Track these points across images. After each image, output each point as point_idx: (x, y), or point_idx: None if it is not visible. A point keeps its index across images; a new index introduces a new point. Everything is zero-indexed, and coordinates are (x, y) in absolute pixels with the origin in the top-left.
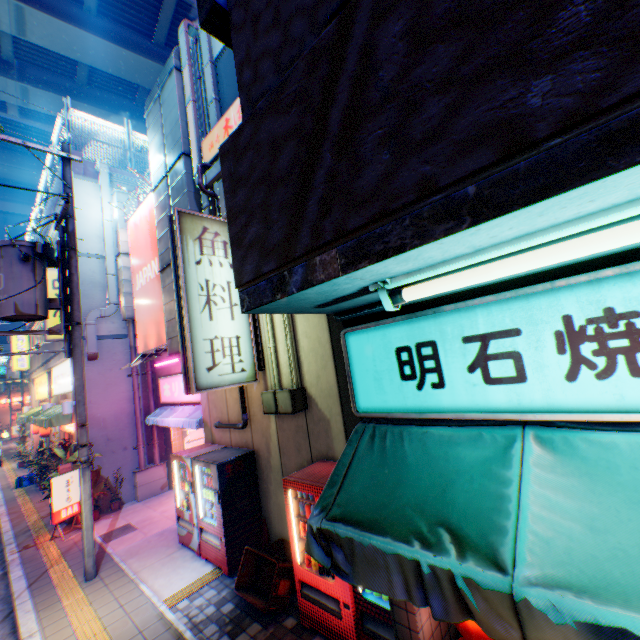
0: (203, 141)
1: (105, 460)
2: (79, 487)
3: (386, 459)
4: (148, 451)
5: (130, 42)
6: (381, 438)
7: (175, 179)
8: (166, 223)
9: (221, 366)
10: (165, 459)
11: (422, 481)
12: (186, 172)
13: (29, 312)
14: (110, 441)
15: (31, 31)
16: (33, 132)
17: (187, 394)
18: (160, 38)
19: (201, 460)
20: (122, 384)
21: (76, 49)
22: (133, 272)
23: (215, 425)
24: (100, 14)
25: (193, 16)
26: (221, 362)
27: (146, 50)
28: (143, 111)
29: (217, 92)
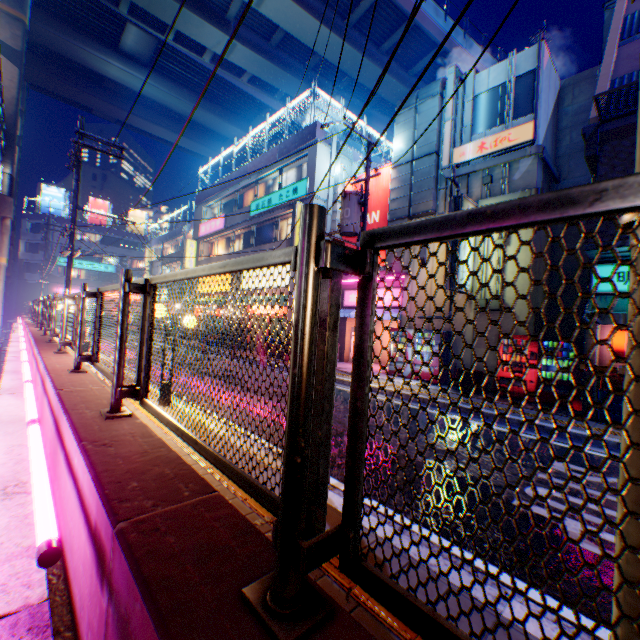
0: (454, 149)
1: None
2: None
3: (606, 303)
4: None
5: (330, 21)
6: (603, 299)
7: (421, 166)
8: (403, 192)
9: (463, 280)
10: None
11: (622, 307)
12: (434, 165)
13: (357, 232)
14: None
15: (265, 5)
16: (205, 73)
17: (448, 289)
18: (352, 20)
19: (424, 329)
20: None
21: (290, 22)
22: None
23: (420, 317)
24: None
25: (385, 6)
26: (463, 278)
27: (338, 29)
28: (307, 74)
29: (471, 120)
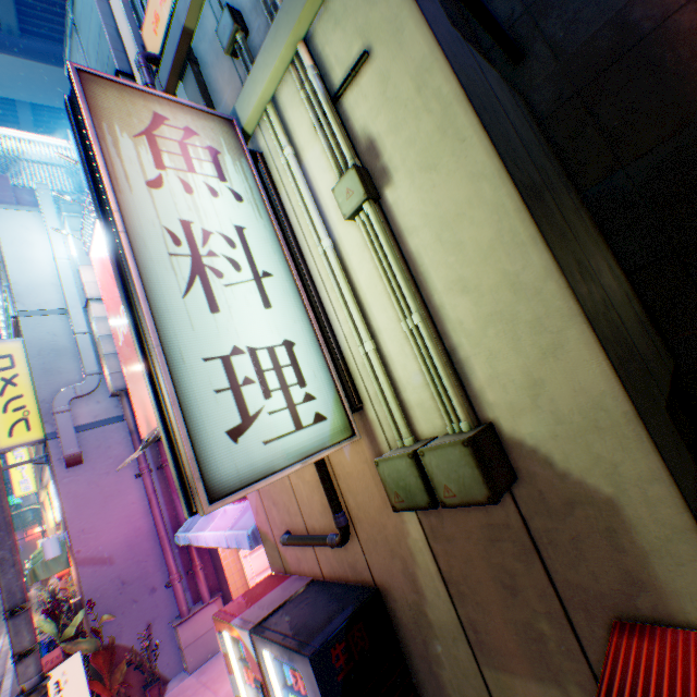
0: (142, 28)
1: (123, 619)
2: (80, 687)
3: None
4: (189, 584)
5: None
6: None
7: None
8: None
9: (264, 419)
10: (218, 589)
11: None
12: None
13: None
14: (126, 585)
15: None
16: None
17: (190, 515)
18: None
19: (270, 640)
20: (129, 491)
21: (5, 83)
22: (111, 322)
23: (281, 542)
24: (25, 33)
25: None
26: (262, 409)
27: None
28: None
29: None
